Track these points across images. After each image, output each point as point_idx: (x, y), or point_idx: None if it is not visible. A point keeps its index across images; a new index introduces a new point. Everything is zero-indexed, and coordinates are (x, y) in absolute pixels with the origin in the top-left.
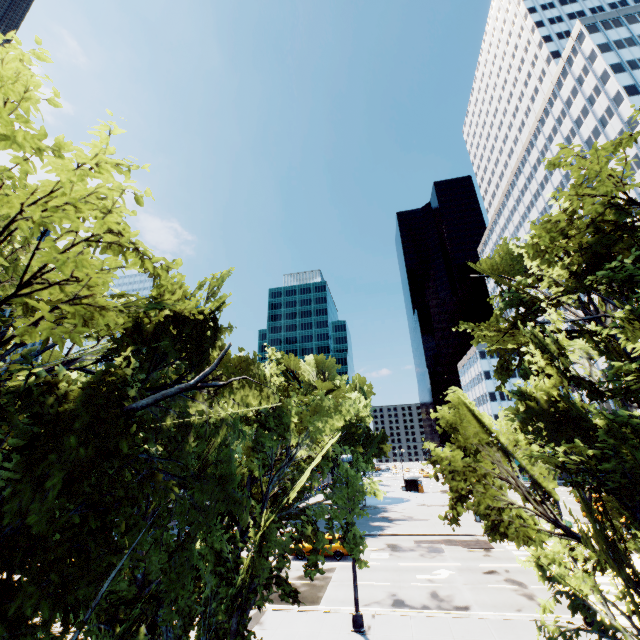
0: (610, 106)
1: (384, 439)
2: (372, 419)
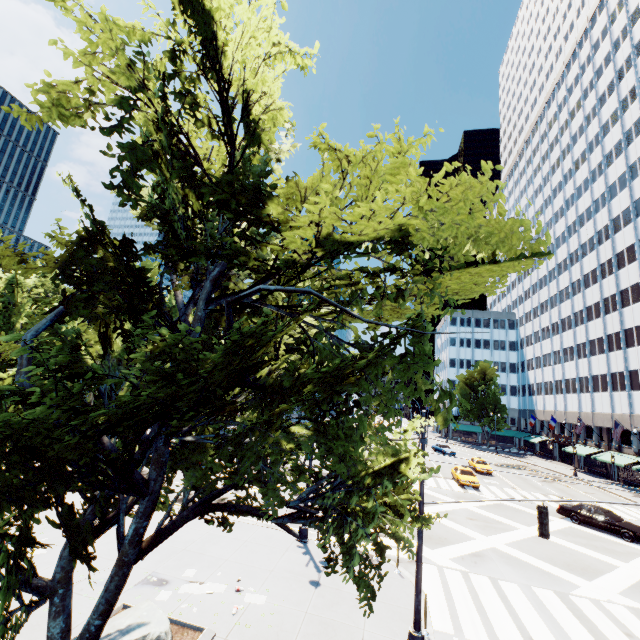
0: (631, 55)
1: None
2: None
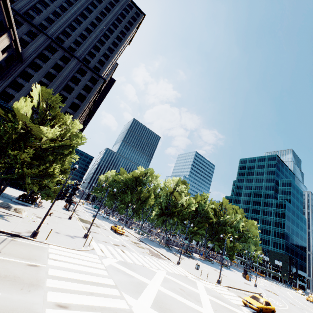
0: None
1: (225, 235)
2: (215, 219)
